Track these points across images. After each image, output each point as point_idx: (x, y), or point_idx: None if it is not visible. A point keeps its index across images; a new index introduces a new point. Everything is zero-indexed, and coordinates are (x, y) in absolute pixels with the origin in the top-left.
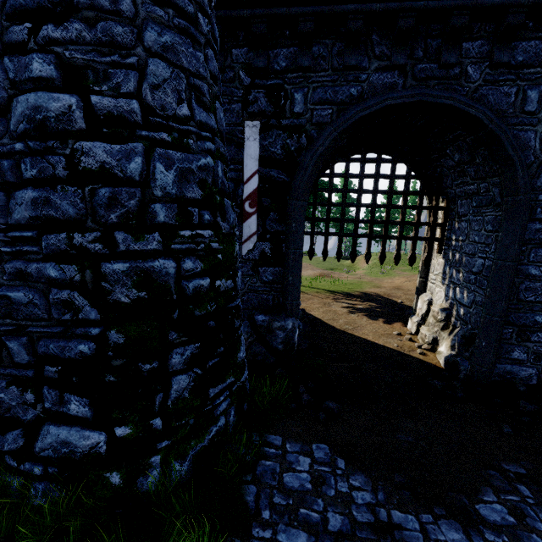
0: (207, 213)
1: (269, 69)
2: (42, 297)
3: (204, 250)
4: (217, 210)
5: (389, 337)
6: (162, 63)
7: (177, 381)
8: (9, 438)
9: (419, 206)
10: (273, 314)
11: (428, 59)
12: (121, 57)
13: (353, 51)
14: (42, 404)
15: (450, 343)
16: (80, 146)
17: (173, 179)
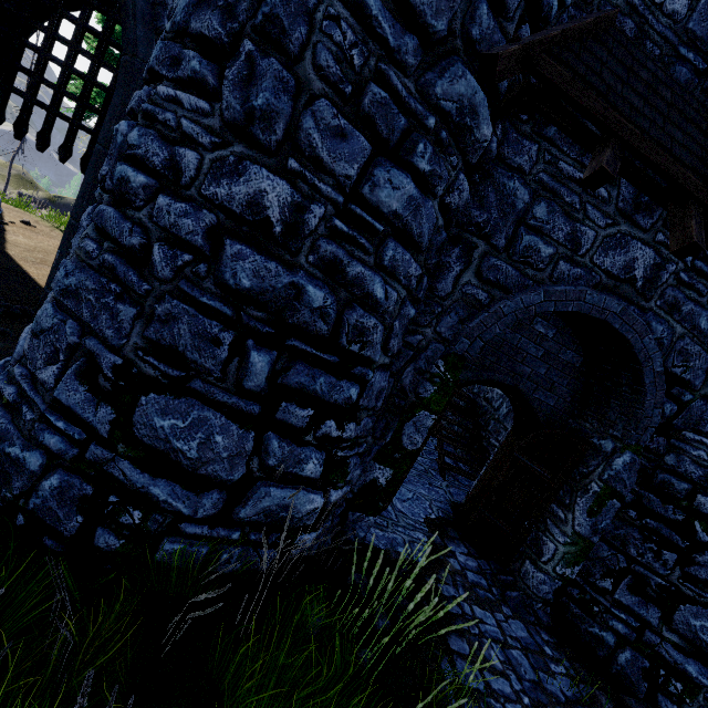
0: None
1: None
2: None
3: None
4: None
5: None
6: None
7: None
8: None
9: None
10: None
11: None
12: None
13: None
14: None
15: None
16: None
17: None
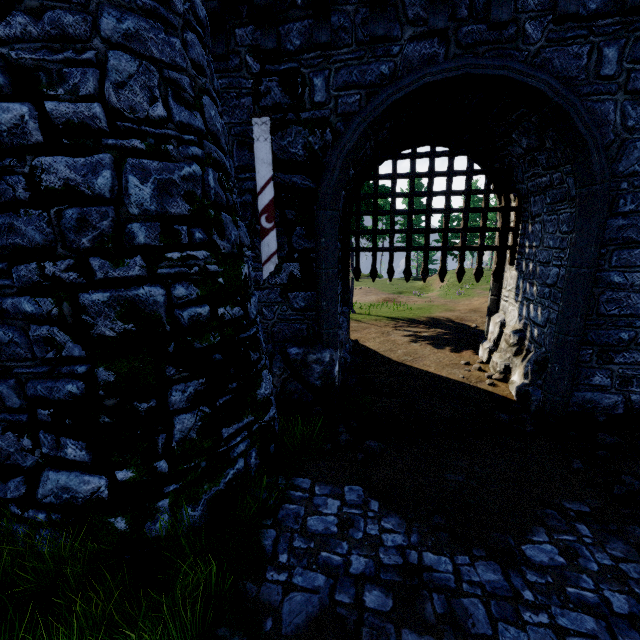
0: (198, 231)
1: (281, 50)
2: (23, 335)
3: (199, 273)
4: (212, 227)
5: (455, 367)
6: (125, 55)
7: (180, 421)
8: (11, 485)
9: (484, 207)
10: (308, 346)
11: (474, 19)
12: (76, 52)
13: (380, 17)
14: (40, 449)
15: (523, 370)
16: (39, 163)
17: (150, 193)
